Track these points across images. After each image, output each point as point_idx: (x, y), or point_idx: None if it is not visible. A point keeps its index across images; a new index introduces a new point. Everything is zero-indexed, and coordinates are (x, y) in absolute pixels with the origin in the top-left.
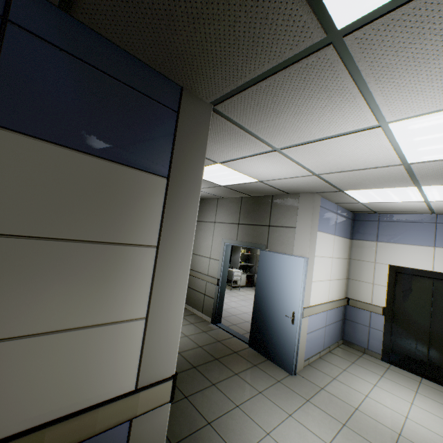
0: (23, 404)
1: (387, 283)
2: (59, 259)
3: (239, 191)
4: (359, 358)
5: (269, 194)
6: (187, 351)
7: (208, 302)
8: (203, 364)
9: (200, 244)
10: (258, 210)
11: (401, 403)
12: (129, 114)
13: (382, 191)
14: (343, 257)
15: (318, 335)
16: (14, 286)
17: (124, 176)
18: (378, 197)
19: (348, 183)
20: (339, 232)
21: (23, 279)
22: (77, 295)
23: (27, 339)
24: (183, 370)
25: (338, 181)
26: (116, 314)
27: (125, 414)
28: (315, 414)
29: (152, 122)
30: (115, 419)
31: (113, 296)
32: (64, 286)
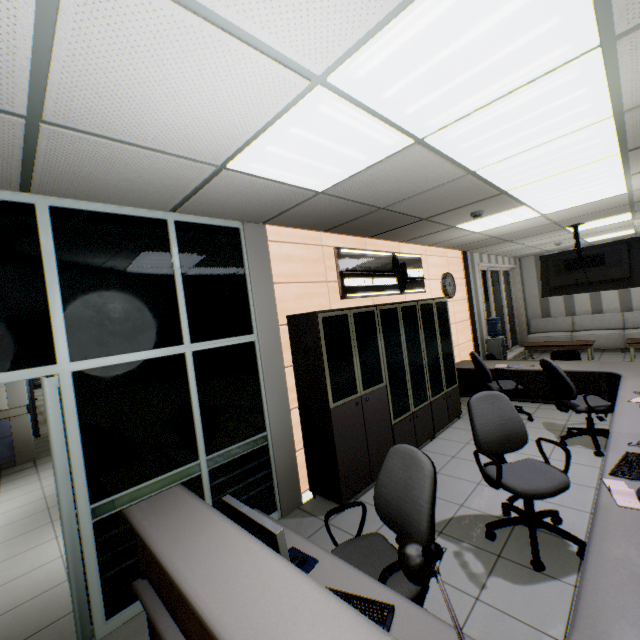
0: None
1: None
2: None
3: None
4: None
5: None
6: None
7: None
8: None
9: None
10: None
11: None
12: None
13: None
14: None
15: None
16: None
17: None
18: None
19: None
20: None
21: None
22: None
23: None
24: None
25: None
26: None
27: (5, 416)
28: None
29: None
30: (1, 417)
31: None
32: None
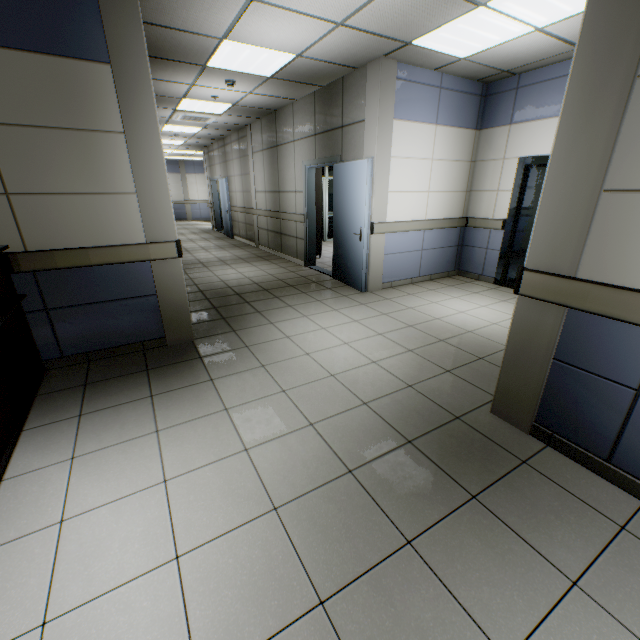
0: (71, 235)
1: (513, 186)
2: (50, 143)
3: (298, 82)
4: (464, 284)
5: (336, 76)
6: (264, 283)
7: (300, 246)
8: (275, 289)
9: (285, 177)
10: (331, 107)
11: (470, 306)
12: (49, 2)
13: (453, 28)
14: (459, 159)
15: (409, 259)
16: (31, 161)
17: (70, 68)
18: (468, 41)
19: (393, 26)
20: (448, 119)
21: (34, 156)
22: (74, 171)
23: (55, 196)
24: (253, 292)
25: (378, 26)
26: (110, 188)
27: (142, 256)
28: (361, 310)
29: (73, 5)
30: (135, 258)
31: (102, 174)
32: (63, 163)
